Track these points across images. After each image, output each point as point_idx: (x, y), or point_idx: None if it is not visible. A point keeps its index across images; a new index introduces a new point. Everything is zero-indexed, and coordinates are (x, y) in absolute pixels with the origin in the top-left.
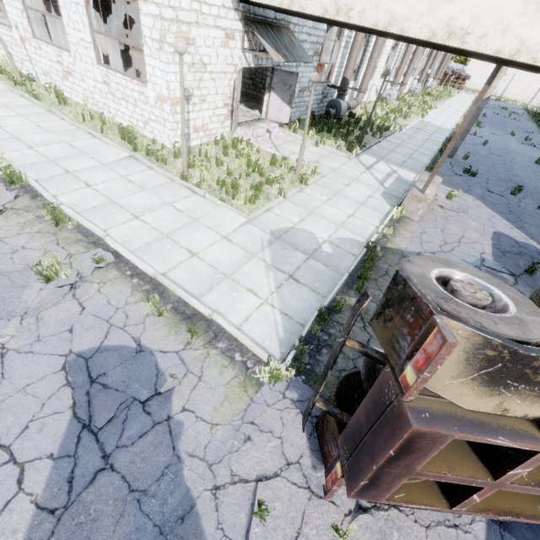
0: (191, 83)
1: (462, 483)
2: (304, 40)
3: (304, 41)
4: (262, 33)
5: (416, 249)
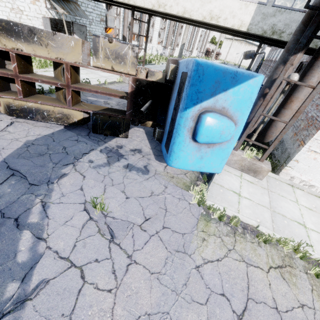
0: (14, 18)
1: (6, 76)
2: (91, 12)
3: (91, 12)
4: (55, 0)
5: (116, 88)
